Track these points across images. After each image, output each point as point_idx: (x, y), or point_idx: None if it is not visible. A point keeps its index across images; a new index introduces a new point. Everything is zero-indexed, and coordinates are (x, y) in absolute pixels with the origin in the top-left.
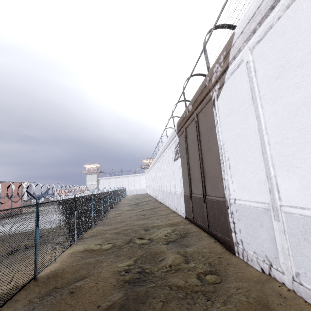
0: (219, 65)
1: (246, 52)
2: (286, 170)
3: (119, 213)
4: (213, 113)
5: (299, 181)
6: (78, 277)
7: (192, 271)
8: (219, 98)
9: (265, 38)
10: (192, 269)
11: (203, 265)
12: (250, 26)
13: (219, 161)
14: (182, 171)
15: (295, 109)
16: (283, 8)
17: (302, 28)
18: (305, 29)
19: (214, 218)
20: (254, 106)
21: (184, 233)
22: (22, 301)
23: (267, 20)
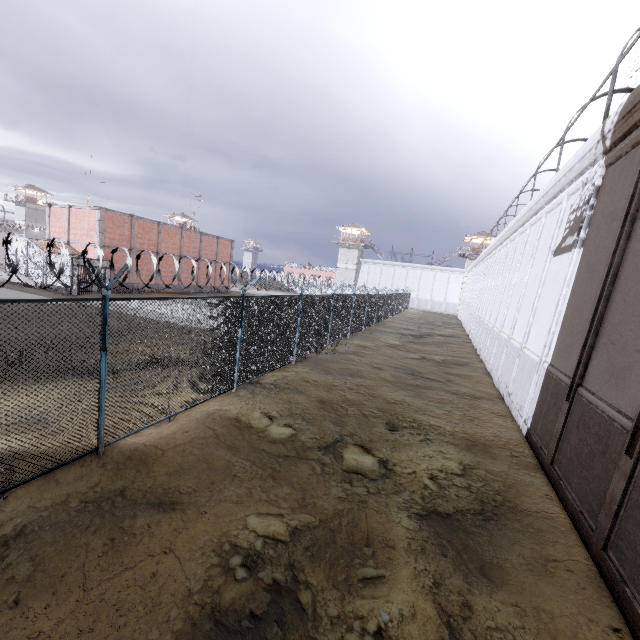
0: None
1: None
2: None
3: (368, 346)
4: None
5: None
6: (171, 491)
7: None
8: None
9: None
10: None
11: None
12: None
13: None
14: (571, 297)
15: None
16: None
17: None
18: None
19: None
20: None
21: (497, 498)
22: (61, 488)
23: None
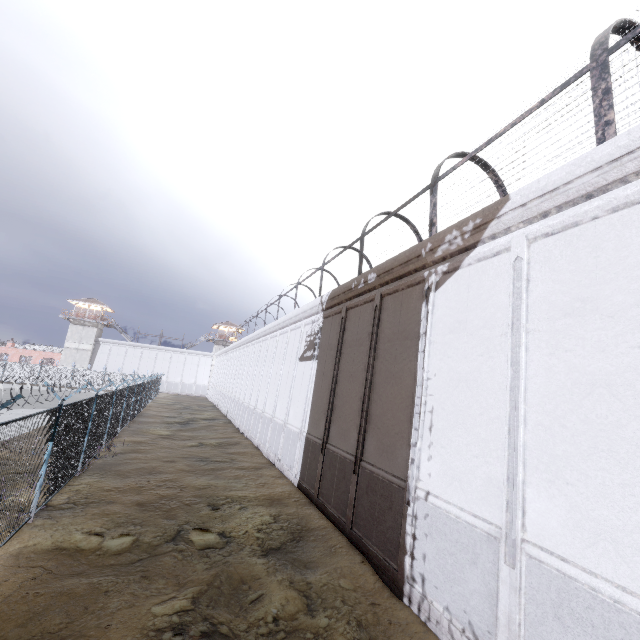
0: (461, 236)
1: (519, 240)
2: (548, 480)
3: (143, 441)
4: (420, 312)
5: (568, 510)
6: (38, 637)
7: (324, 639)
8: (440, 290)
9: (560, 236)
10: (324, 633)
11: (347, 624)
12: (542, 203)
13: (410, 406)
14: (315, 389)
15: (589, 383)
16: (607, 206)
17: (632, 259)
18: (637, 264)
19: (369, 512)
20: (512, 341)
21: (299, 527)
22: None
23: (573, 209)
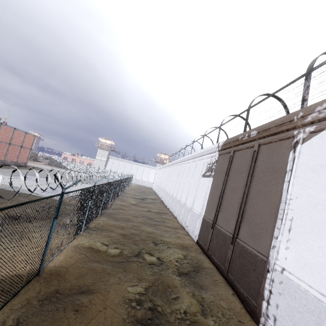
0: None
1: None
2: None
3: (125, 205)
4: (288, 156)
5: None
6: (82, 286)
7: None
8: (306, 143)
9: None
10: None
11: None
12: None
13: (274, 213)
14: (210, 193)
15: None
16: None
17: None
18: None
19: (239, 268)
20: None
21: (197, 265)
22: (20, 297)
23: None
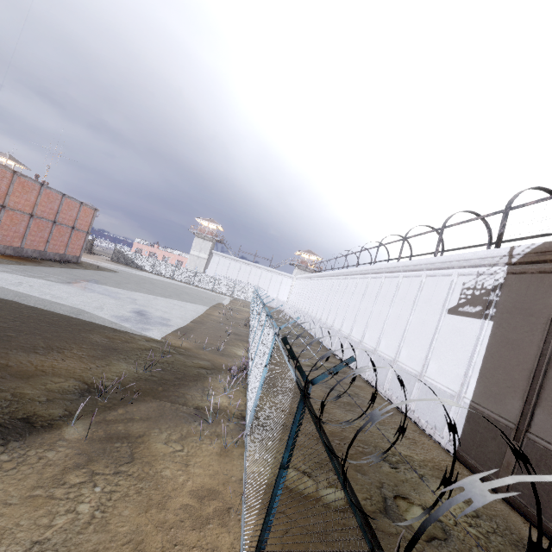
0: None
1: None
2: None
3: None
4: None
5: None
6: None
7: None
8: None
9: None
10: None
11: None
12: None
13: None
14: (488, 354)
15: None
16: None
17: None
18: None
19: None
20: None
21: (515, 538)
22: None
23: None
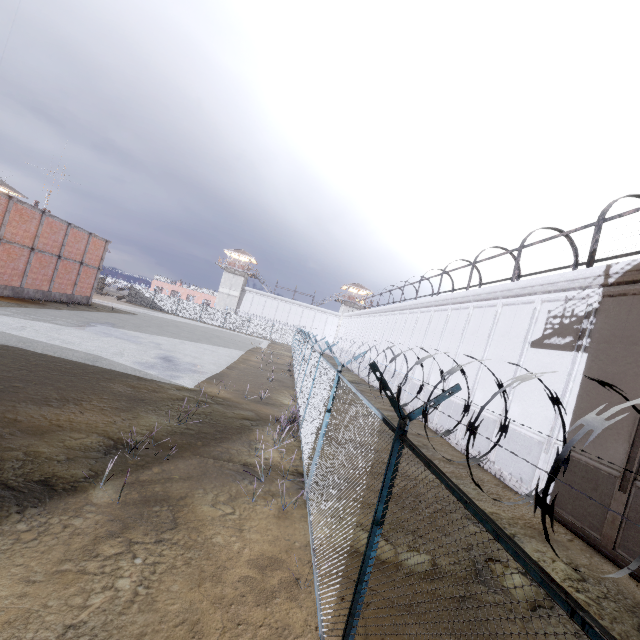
0: None
1: None
2: None
3: None
4: None
5: None
6: None
7: None
8: None
9: None
10: None
11: None
12: None
13: None
14: (583, 392)
15: None
16: None
17: None
18: None
19: None
20: None
21: (630, 603)
22: None
23: None
